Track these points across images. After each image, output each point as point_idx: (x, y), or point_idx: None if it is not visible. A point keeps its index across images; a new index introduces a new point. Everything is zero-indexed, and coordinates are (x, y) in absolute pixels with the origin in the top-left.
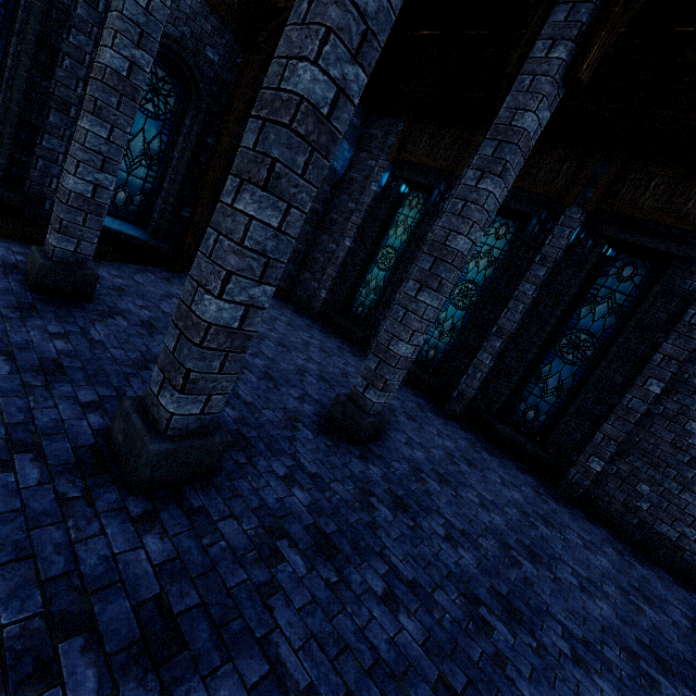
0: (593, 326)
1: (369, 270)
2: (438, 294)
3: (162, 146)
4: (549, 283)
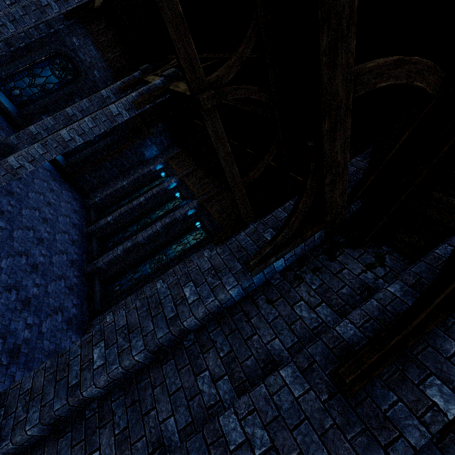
0: (171, 254)
1: (125, 199)
2: (43, 147)
3: (53, 88)
4: (170, 228)
